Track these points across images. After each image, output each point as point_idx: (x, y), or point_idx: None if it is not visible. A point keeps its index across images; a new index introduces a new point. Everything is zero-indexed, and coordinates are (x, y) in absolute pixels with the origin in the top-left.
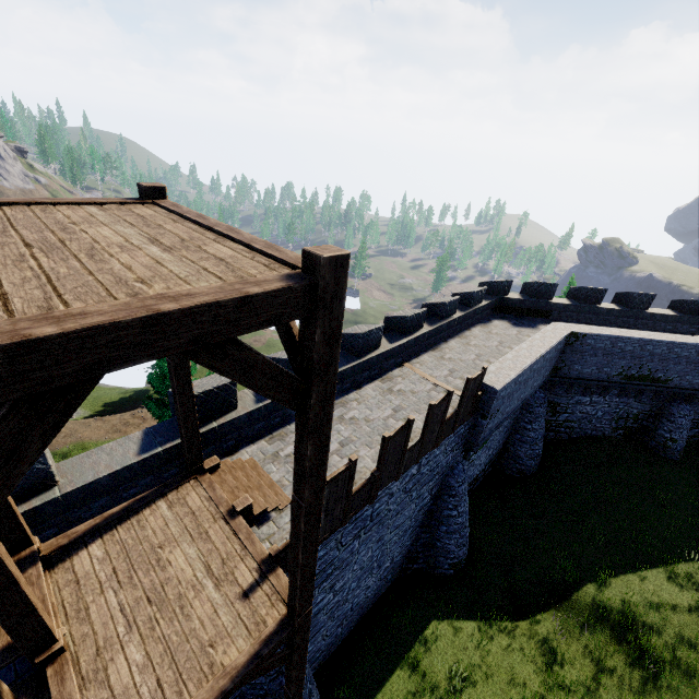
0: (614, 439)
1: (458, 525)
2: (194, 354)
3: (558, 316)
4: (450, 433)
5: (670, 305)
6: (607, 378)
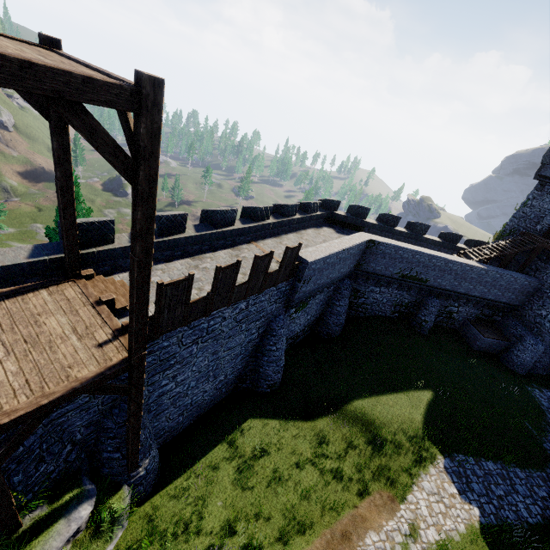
0: (392, 319)
1: (275, 357)
2: (55, 103)
3: (368, 231)
4: (273, 286)
5: (439, 235)
6: (391, 275)
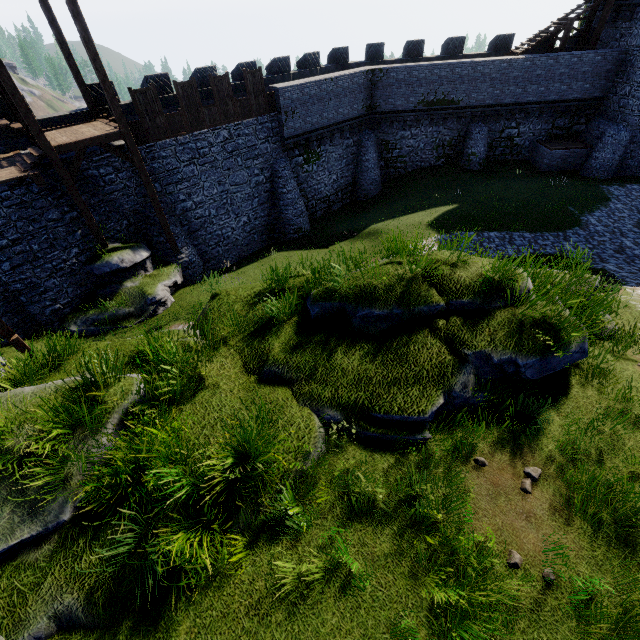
0: (437, 166)
1: (290, 200)
2: None
3: None
4: (250, 117)
5: (488, 48)
6: (412, 107)
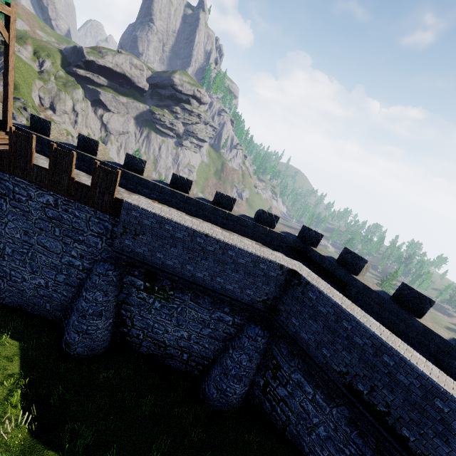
0: None
1: (81, 307)
2: None
3: (356, 296)
4: (86, 204)
5: None
6: (326, 367)
